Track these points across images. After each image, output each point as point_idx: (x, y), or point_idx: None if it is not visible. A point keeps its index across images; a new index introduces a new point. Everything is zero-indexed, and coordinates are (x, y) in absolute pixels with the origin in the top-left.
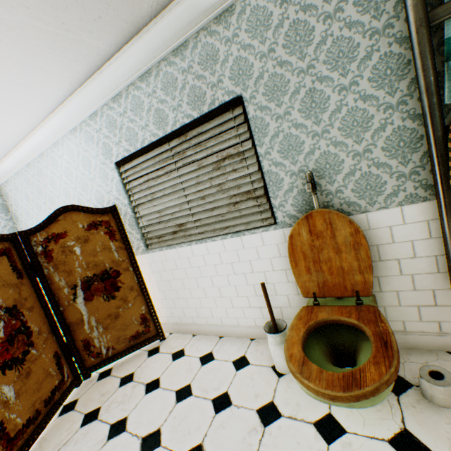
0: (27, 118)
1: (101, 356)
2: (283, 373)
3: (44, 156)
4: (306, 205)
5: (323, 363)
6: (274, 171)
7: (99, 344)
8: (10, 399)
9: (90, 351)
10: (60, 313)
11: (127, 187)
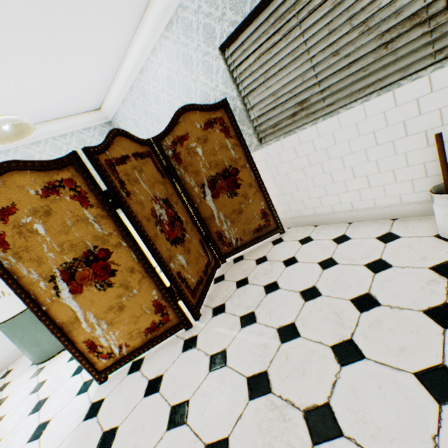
0: (127, 22)
1: (231, 246)
2: None
3: (144, 71)
4: None
5: None
6: None
7: (228, 236)
8: (184, 265)
9: (223, 241)
10: (196, 209)
11: (233, 75)
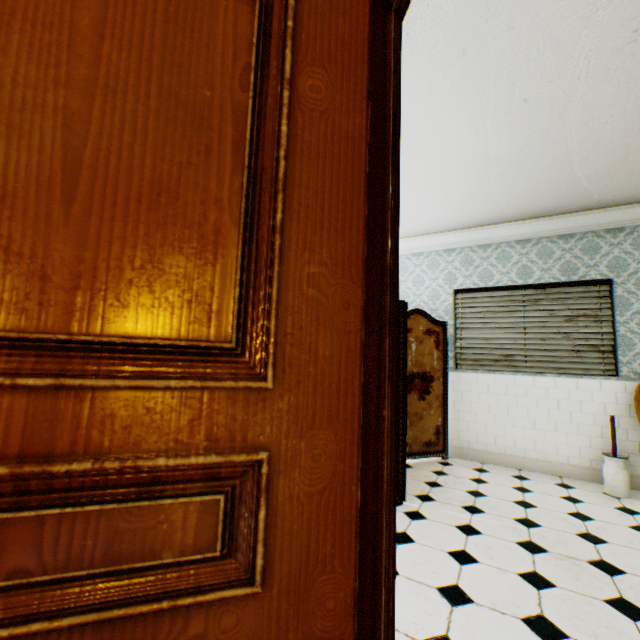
0: None
1: None
2: (619, 497)
3: None
4: None
5: None
6: (628, 336)
7: None
8: None
9: None
10: None
11: (456, 310)
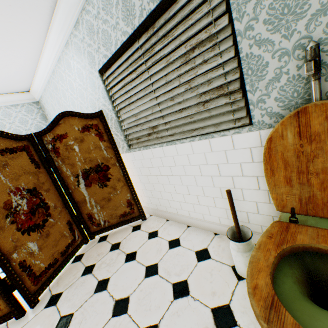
0: (32, 36)
1: (100, 226)
2: (243, 277)
3: (55, 72)
4: (298, 98)
5: (296, 296)
6: (256, 54)
7: (98, 217)
8: (35, 251)
9: (93, 221)
10: (70, 194)
11: (110, 93)
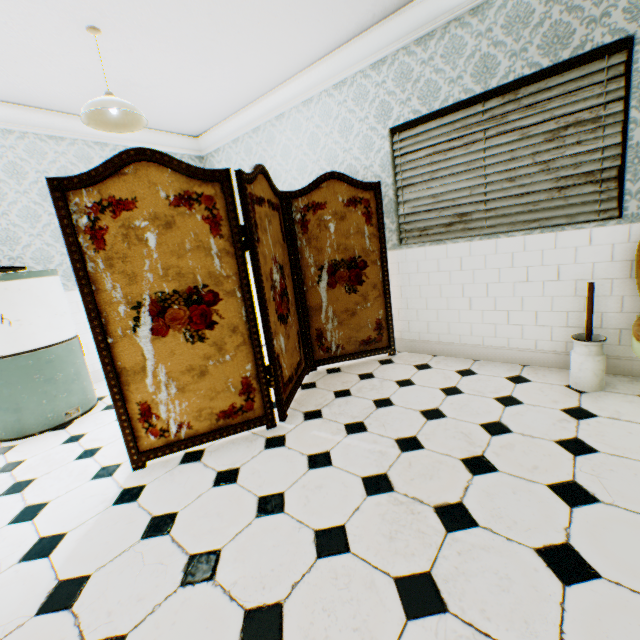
0: (295, 62)
1: (329, 353)
2: (585, 391)
3: (283, 118)
4: None
5: None
6: None
7: (330, 338)
8: (283, 350)
9: (321, 343)
10: (303, 293)
11: (395, 162)
